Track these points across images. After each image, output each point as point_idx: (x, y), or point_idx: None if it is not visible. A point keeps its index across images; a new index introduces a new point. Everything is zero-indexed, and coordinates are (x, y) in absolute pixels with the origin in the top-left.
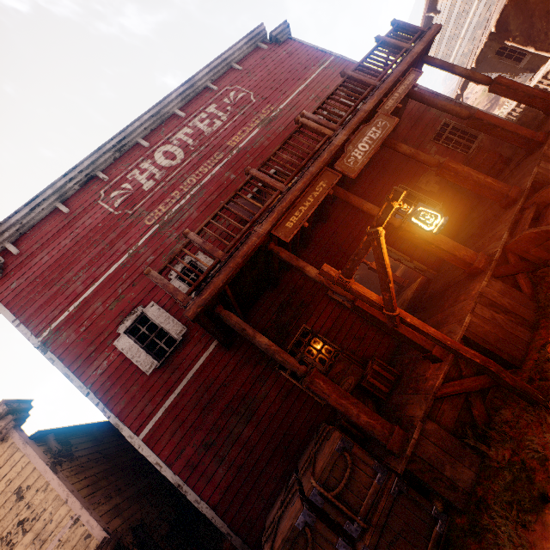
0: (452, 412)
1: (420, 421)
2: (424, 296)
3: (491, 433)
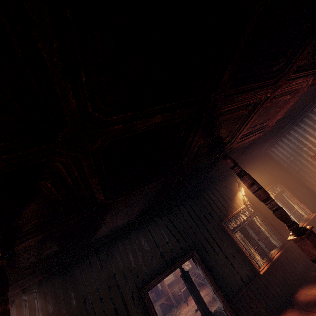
0: (164, 308)
1: (158, 305)
2: (171, 283)
3: (168, 313)
